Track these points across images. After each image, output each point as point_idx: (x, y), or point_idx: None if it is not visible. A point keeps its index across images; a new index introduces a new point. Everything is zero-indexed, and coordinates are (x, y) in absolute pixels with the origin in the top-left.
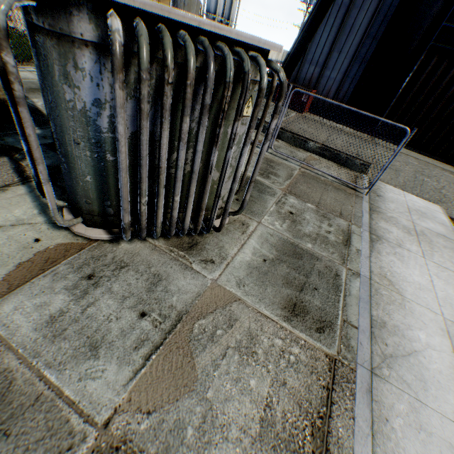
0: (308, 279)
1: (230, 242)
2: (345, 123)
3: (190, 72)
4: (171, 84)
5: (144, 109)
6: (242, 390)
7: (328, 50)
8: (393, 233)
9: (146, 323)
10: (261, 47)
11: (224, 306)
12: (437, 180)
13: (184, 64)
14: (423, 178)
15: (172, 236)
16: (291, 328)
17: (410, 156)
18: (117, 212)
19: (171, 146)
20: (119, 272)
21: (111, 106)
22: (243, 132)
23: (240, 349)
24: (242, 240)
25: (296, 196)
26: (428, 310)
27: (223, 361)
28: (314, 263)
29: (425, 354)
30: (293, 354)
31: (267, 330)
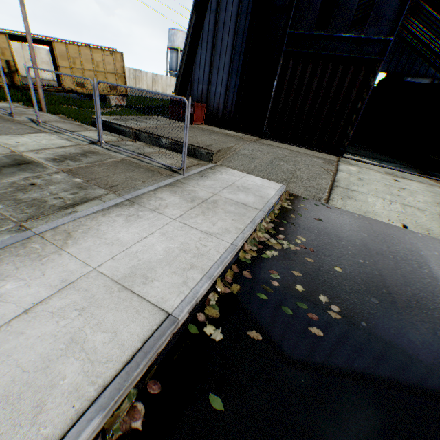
0: None
1: None
2: (240, 130)
3: None
4: None
5: None
6: None
7: (209, 68)
8: (165, 201)
9: None
10: None
11: None
12: (295, 164)
13: None
14: (281, 163)
15: None
16: None
17: (288, 149)
18: None
19: None
20: None
21: None
22: None
23: None
24: None
25: (72, 173)
26: (82, 262)
27: None
28: None
29: None
30: None
31: None
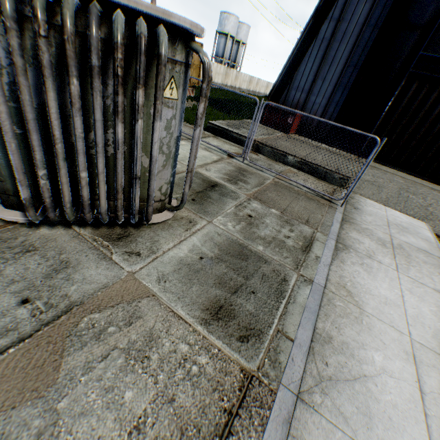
0: (247, 282)
1: (167, 238)
2: (332, 144)
3: (66, 26)
4: (46, 38)
5: (17, 63)
6: (109, 403)
7: (313, 78)
8: (364, 244)
9: (24, 311)
10: (174, 24)
11: (131, 301)
12: (423, 198)
13: (86, 34)
14: (408, 195)
15: (103, 226)
16: (207, 332)
17: (396, 175)
18: (35, 193)
19: (87, 123)
20: (22, 256)
21: (10, 72)
22: (171, 116)
23: (129, 351)
24: (183, 236)
25: (261, 201)
26: (392, 328)
27: (101, 364)
28: (260, 266)
29: (379, 380)
30: (197, 364)
31: (175, 332)
